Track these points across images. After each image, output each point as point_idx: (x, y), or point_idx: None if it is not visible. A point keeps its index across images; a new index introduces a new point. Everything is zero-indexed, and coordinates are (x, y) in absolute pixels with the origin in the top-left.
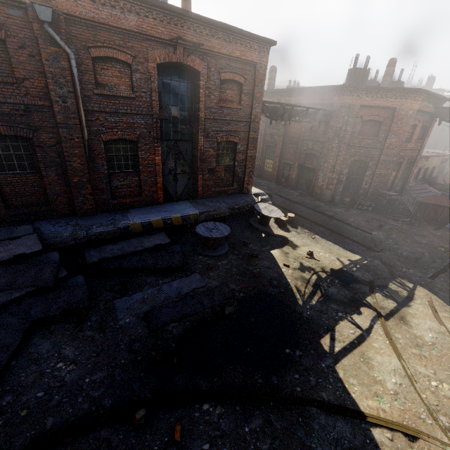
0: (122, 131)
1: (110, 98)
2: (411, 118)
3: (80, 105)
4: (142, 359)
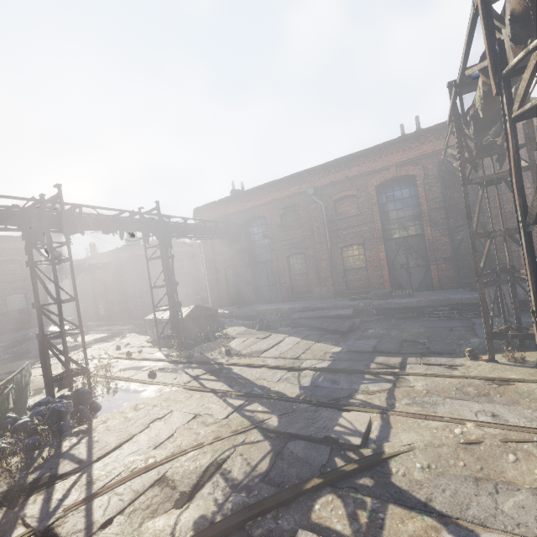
0: None
1: None
2: None
3: None
4: None
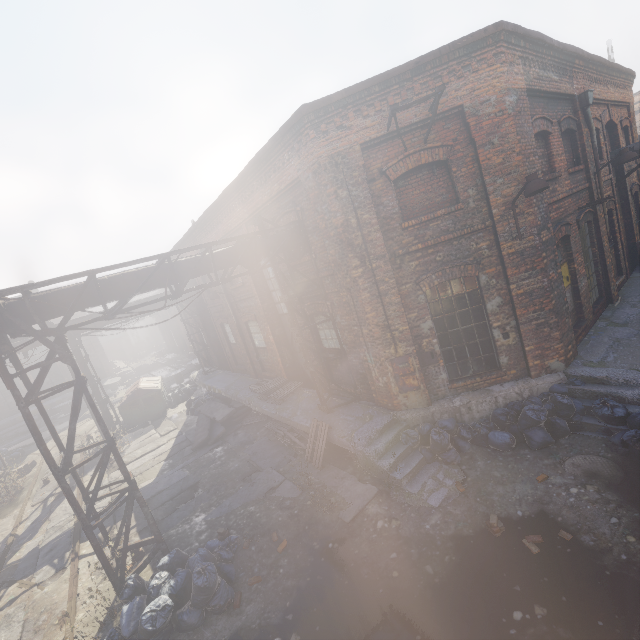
0: None
1: None
2: None
3: None
4: None
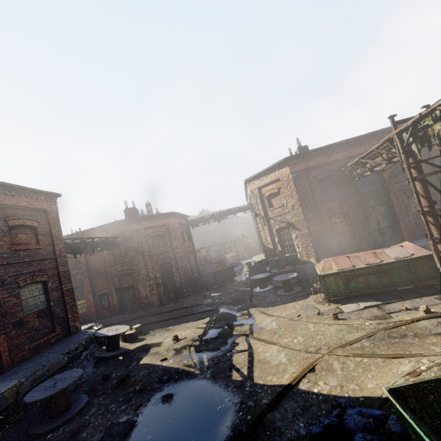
0: None
1: None
2: (178, 228)
3: None
4: None
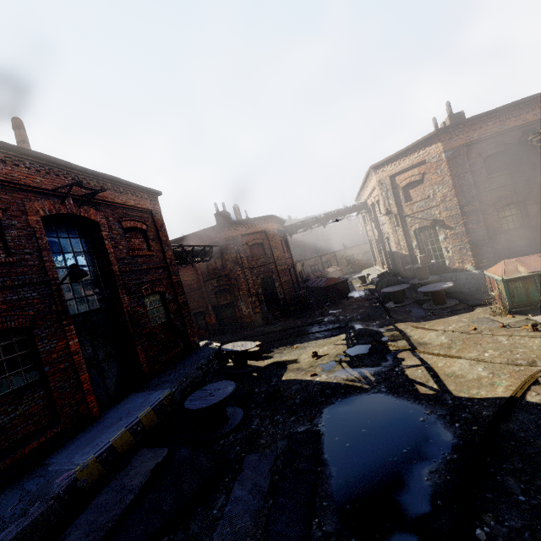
0: None
1: None
2: (278, 235)
3: None
4: None
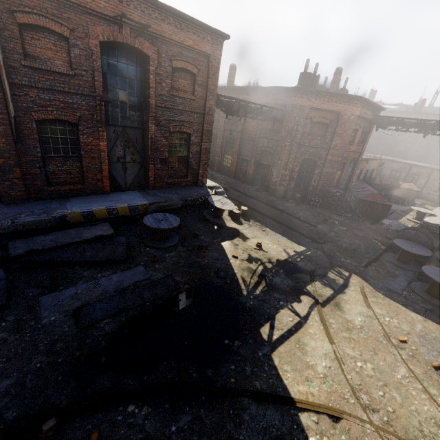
0: (59, 110)
1: (43, 73)
2: (353, 123)
3: (3, 76)
4: (63, 361)
